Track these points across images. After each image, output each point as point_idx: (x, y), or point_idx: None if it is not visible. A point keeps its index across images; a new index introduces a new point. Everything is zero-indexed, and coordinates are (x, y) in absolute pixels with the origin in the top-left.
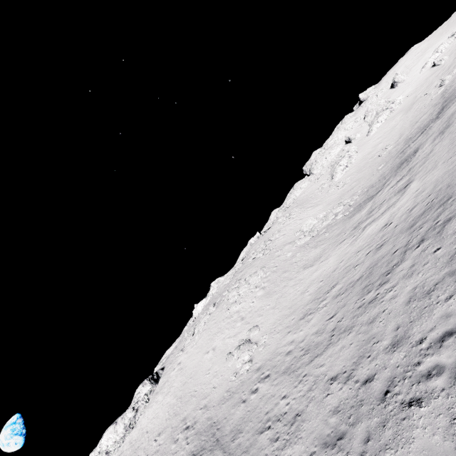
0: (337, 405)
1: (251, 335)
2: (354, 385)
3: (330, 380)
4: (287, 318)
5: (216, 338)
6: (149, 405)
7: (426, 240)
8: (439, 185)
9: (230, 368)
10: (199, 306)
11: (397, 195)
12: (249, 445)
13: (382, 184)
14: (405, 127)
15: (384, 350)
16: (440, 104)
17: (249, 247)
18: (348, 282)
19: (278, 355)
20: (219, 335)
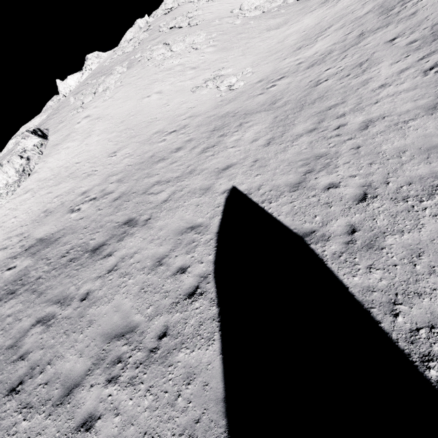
0: (413, 40)
1: (223, 73)
2: (424, 30)
3: (389, 41)
4: (272, 56)
5: (154, 86)
6: (50, 154)
7: None
8: None
9: (207, 94)
10: (72, 80)
11: None
12: (305, 94)
13: None
14: None
15: None
16: None
17: (137, 29)
18: (352, 19)
19: (284, 69)
20: (160, 83)
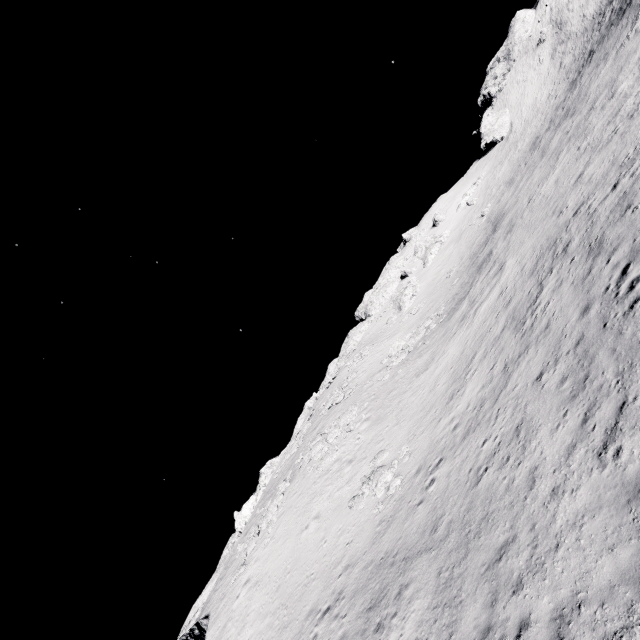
0: (561, 377)
1: (380, 462)
2: (567, 356)
3: (536, 380)
4: (426, 417)
5: (313, 505)
6: None
7: (556, 265)
8: (537, 245)
9: (365, 508)
10: (246, 509)
11: (496, 276)
12: (467, 505)
13: (469, 285)
14: (463, 251)
15: (577, 321)
16: (490, 225)
17: (307, 412)
18: (491, 341)
19: (440, 441)
20: (318, 499)
